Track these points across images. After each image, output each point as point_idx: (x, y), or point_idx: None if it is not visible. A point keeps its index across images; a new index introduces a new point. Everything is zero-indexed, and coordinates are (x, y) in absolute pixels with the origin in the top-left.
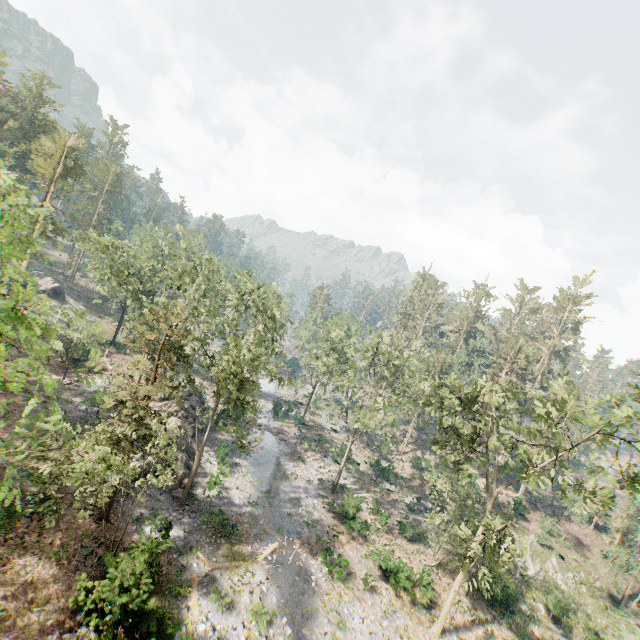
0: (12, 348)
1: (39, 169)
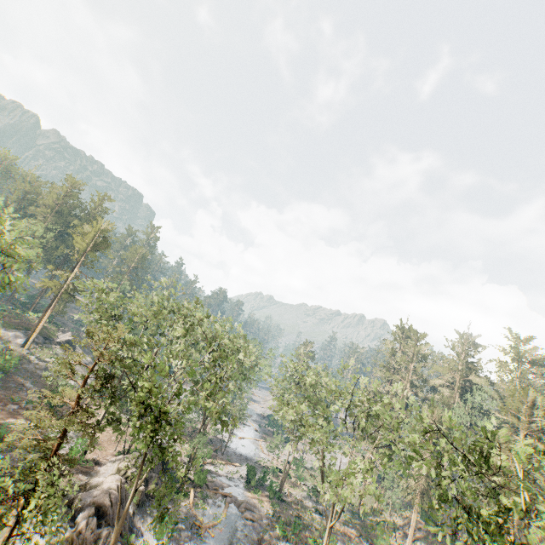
0: (1, 390)
1: (76, 245)
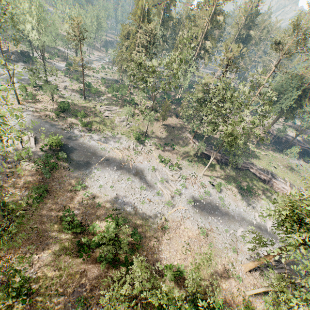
0: None
1: None
